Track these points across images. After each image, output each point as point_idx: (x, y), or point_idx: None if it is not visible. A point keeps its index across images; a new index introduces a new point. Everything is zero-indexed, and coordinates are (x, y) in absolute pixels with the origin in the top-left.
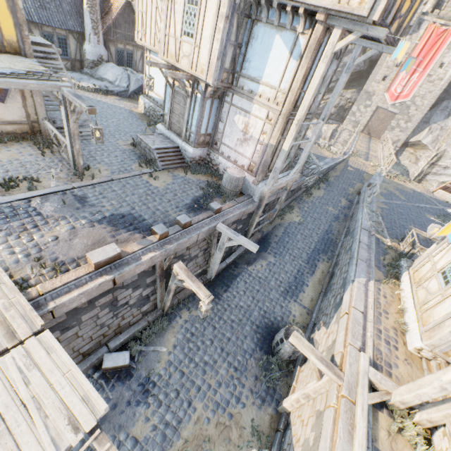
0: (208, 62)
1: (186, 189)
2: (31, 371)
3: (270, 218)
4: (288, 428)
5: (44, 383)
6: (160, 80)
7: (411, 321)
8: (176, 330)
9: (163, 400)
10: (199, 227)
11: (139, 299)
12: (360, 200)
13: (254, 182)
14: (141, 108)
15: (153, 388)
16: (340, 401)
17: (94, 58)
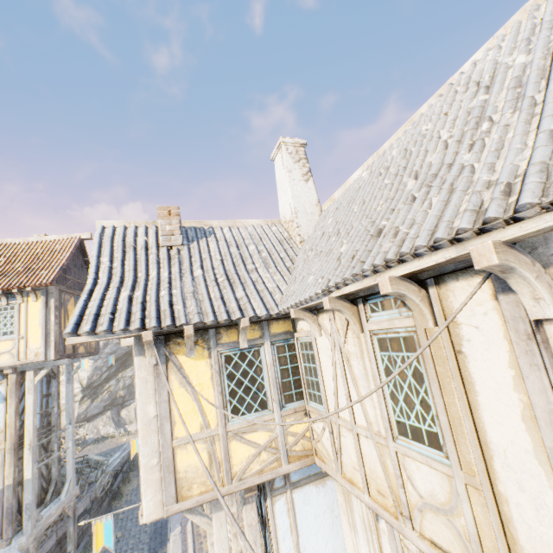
0: None
1: None
2: None
3: None
4: None
5: None
6: None
7: None
8: None
9: None
10: None
11: None
12: None
13: (2, 544)
14: None
15: None
16: None
17: None
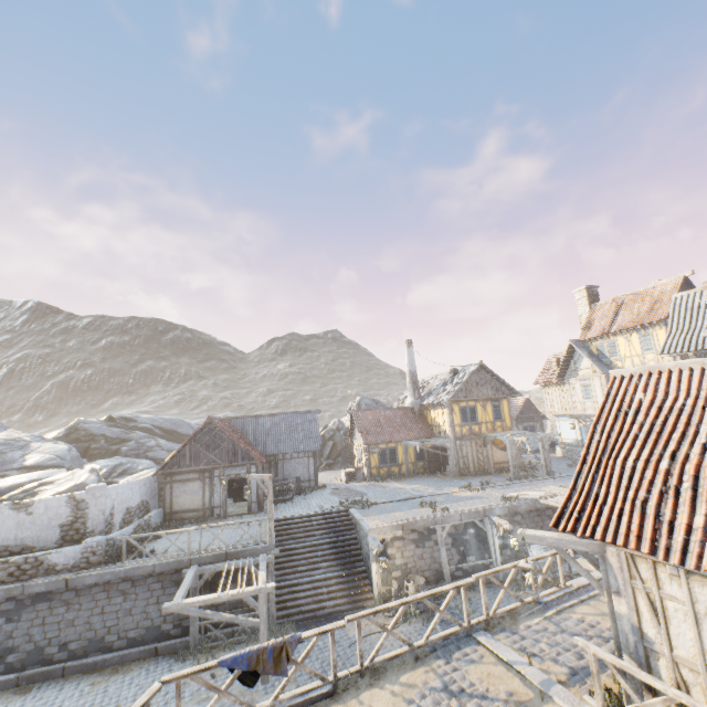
0: None
1: None
2: None
3: None
4: None
5: None
6: (570, 430)
7: None
8: None
9: None
10: None
11: None
12: None
13: None
14: (559, 453)
15: None
16: None
17: None
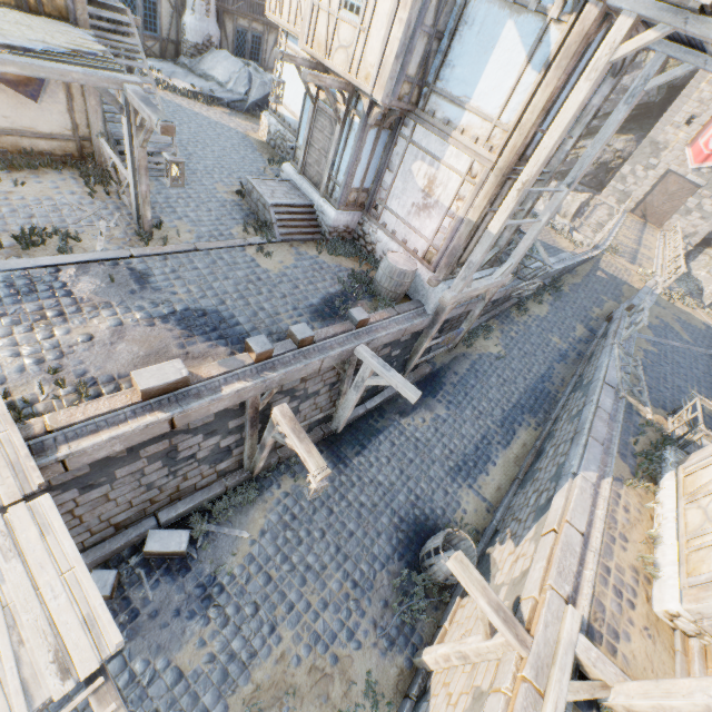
0: (380, 61)
1: (315, 279)
2: (9, 561)
3: (450, 343)
4: (425, 697)
5: (27, 585)
6: (298, 87)
7: (668, 562)
8: (269, 507)
9: (232, 617)
10: (325, 347)
11: (213, 452)
12: (609, 332)
13: (431, 281)
14: (264, 132)
15: (218, 595)
16: (519, 687)
17: (197, 39)
